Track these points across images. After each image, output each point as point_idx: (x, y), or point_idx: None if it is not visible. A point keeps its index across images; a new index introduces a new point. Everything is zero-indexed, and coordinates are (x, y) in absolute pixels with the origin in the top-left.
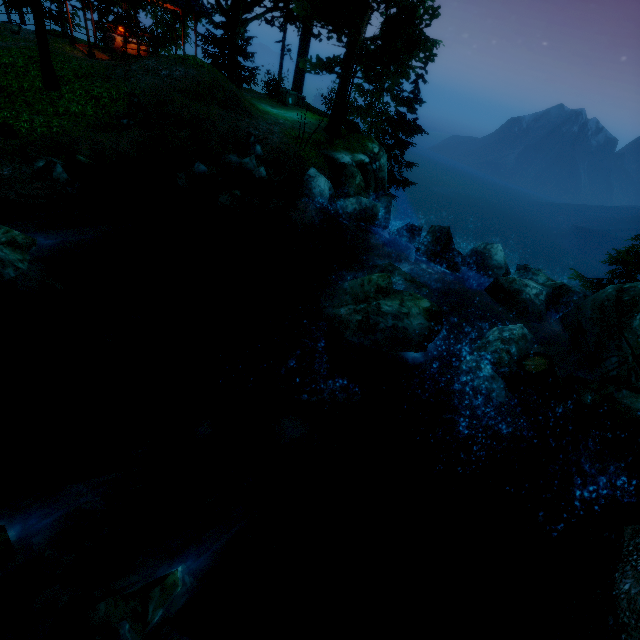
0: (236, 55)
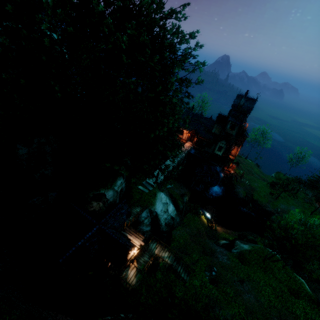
0: None
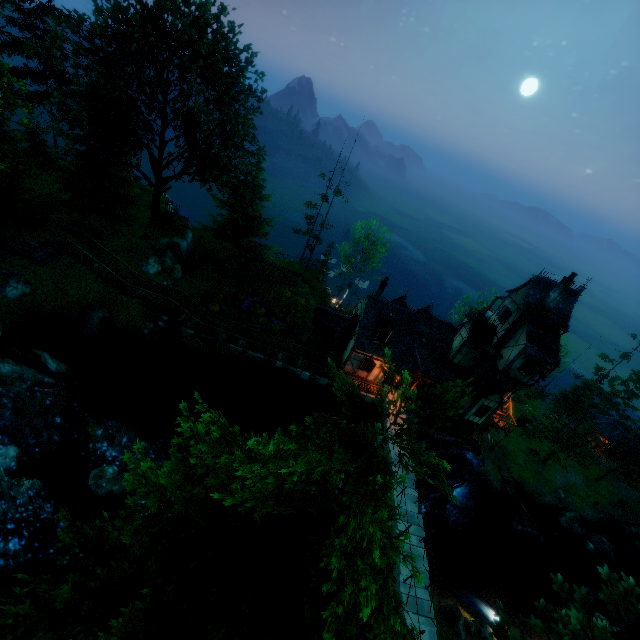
0: None
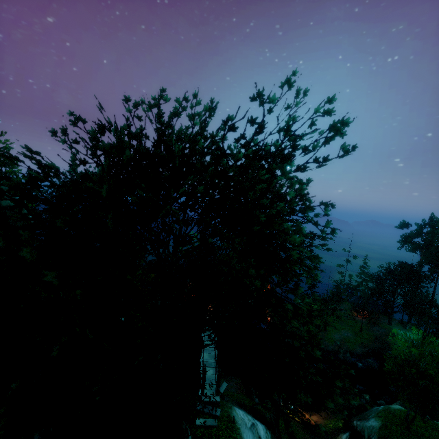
0: (391, 318)
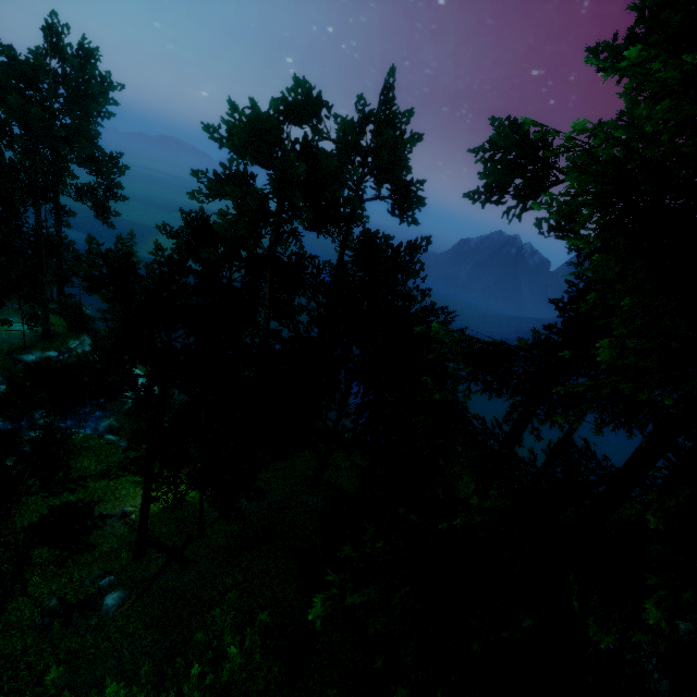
0: None
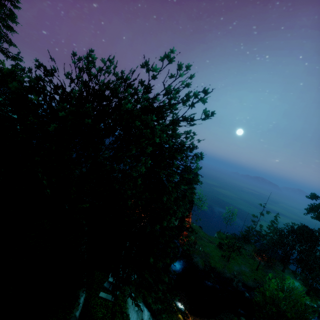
0: (285, 267)
